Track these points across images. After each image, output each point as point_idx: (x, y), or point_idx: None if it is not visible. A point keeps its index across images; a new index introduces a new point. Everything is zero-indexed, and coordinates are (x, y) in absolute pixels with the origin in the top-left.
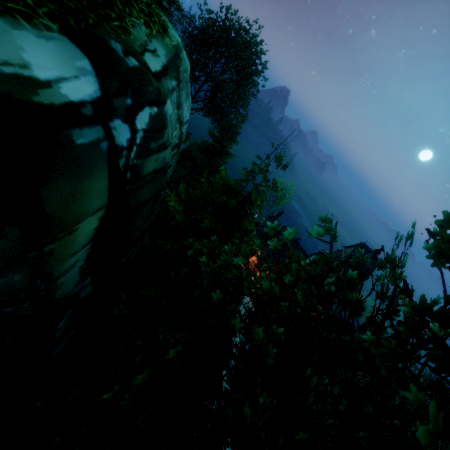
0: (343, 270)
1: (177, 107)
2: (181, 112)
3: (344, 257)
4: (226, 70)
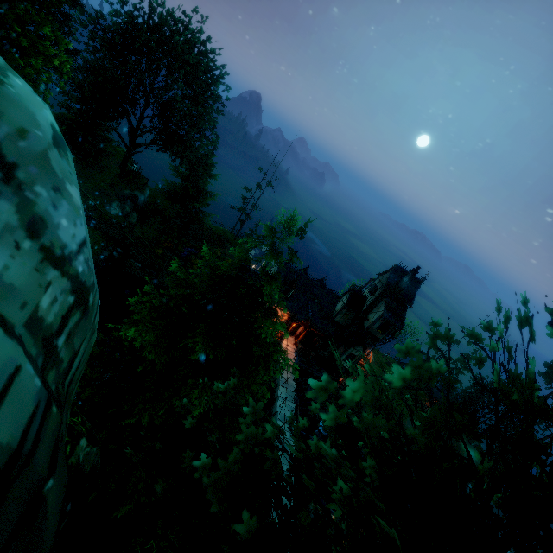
0: (384, 303)
1: (30, 234)
2: (51, 236)
3: (381, 287)
4: (171, 84)
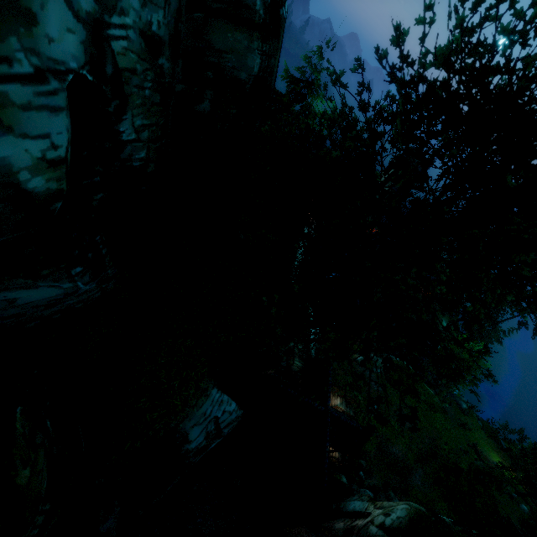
0: None
1: None
2: None
3: None
4: None
